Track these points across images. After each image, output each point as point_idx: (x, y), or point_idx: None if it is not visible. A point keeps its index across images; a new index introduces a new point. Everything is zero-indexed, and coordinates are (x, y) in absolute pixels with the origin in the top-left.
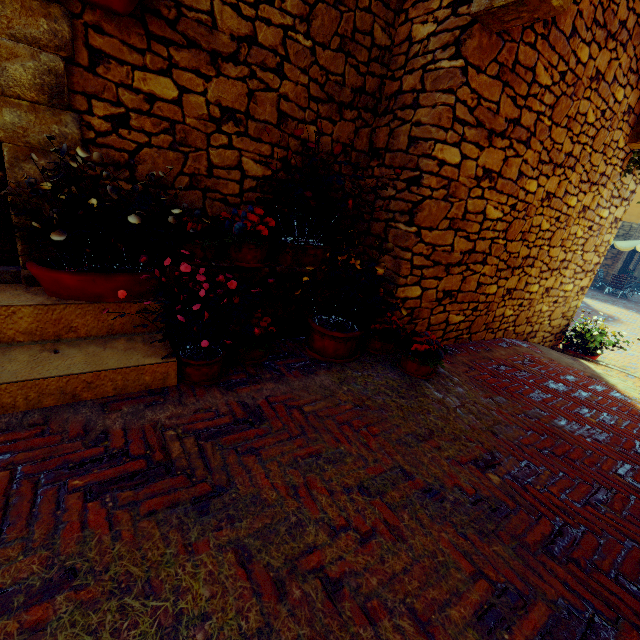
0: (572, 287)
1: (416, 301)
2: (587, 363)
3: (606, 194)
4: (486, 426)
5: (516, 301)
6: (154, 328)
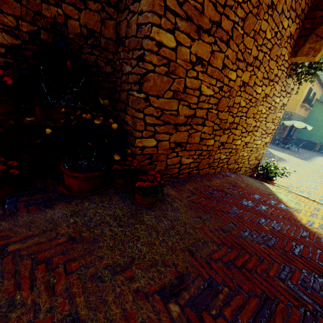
0: (260, 142)
1: (153, 149)
2: (268, 185)
3: (278, 88)
4: (186, 245)
5: (227, 150)
6: None
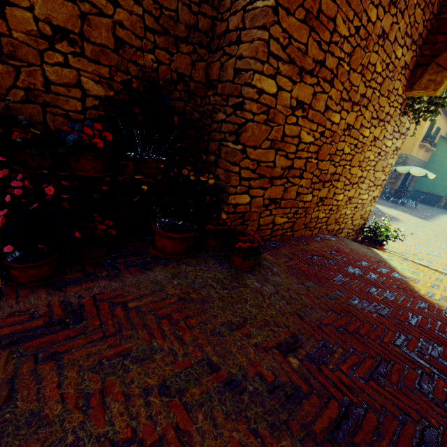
0: (367, 197)
1: (246, 207)
2: (377, 251)
3: (390, 129)
4: (294, 310)
5: (327, 207)
6: None
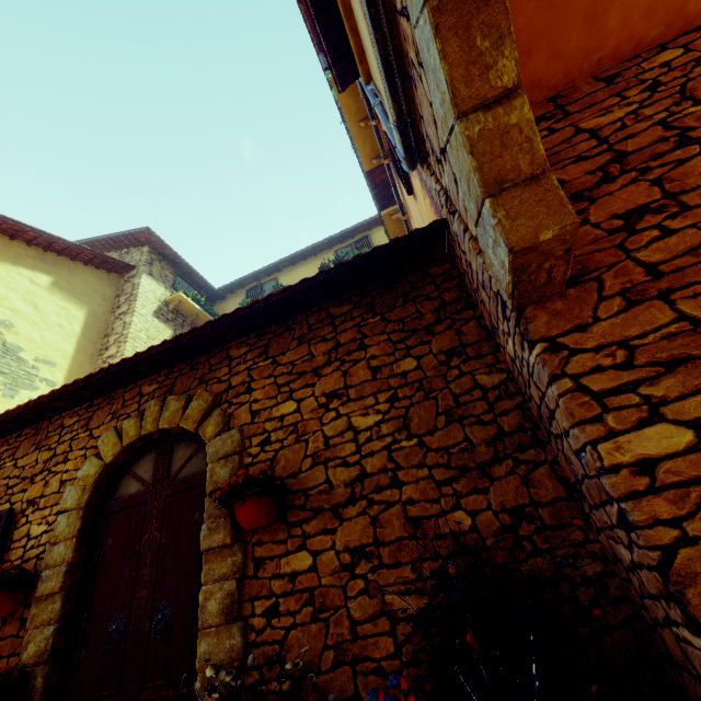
0: None
1: None
2: None
3: None
4: None
5: None
6: None
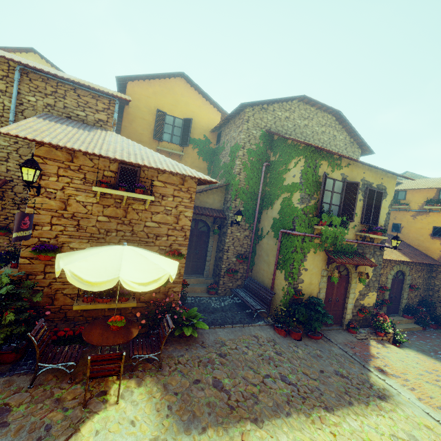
0: None
1: None
2: None
3: None
4: None
5: None
6: (413, 322)
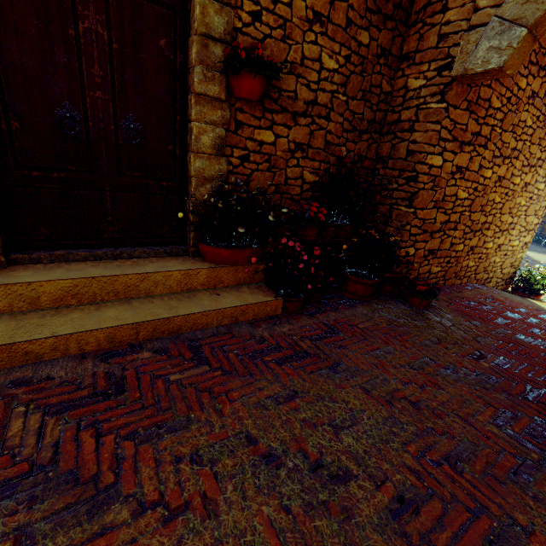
0: (518, 243)
1: (411, 258)
2: (533, 301)
3: (542, 172)
4: (472, 337)
5: (477, 255)
6: (259, 280)
